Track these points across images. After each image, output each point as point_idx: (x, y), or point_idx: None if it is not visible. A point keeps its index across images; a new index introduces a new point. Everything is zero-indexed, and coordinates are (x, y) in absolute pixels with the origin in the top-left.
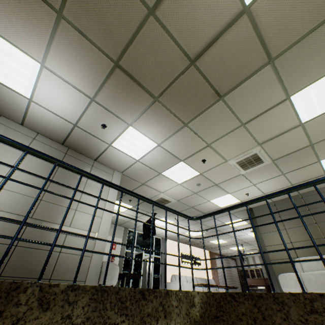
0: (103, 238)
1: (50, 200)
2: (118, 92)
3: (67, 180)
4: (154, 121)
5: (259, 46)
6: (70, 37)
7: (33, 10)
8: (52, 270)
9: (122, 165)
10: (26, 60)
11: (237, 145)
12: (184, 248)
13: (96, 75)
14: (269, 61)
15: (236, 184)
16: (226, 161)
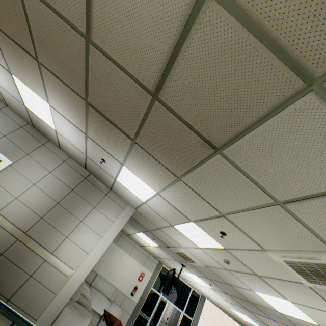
0: (78, 278)
1: (48, 220)
2: (100, 130)
3: (74, 204)
4: (142, 165)
5: (267, 55)
6: (51, 79)
7: (27, 62)
8: (15, 291)
9: (132, 201)
10: (41, 101)
11: (280, 234)
12: None
13: (79, 112)
14: (310, 85)
15: (299, 294)
16: (265, 250)
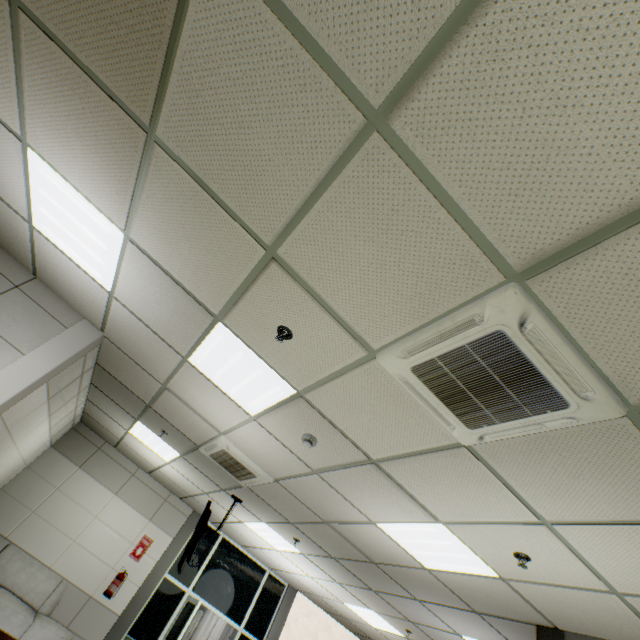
0: None
1: None
2: None
3: None
4: (65, 121)
5: None
6: None
7: None
8: None
9: (90, 304)
10: None
11: (395, 271)
12: None
13: None
14: None
15: (457, 487)
16: (375, 357)
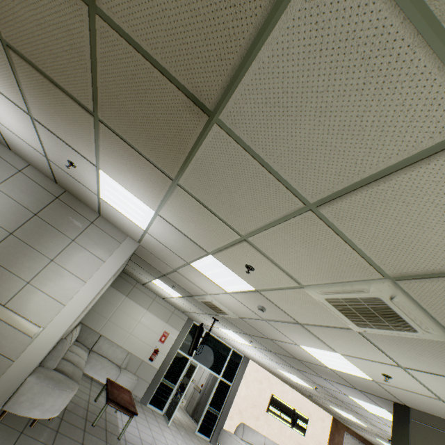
0: (49, 339)
1: None
2: (45, 102)
3: (39, 235)
4: (123, 165)
5: None
6: None
7: None
8: None
9: (132, 232)
10: None
11: (318, 260)
12: (281, 390)
13: (3, 69)
14: None
15: (349, 343)
16: (303, 287)
